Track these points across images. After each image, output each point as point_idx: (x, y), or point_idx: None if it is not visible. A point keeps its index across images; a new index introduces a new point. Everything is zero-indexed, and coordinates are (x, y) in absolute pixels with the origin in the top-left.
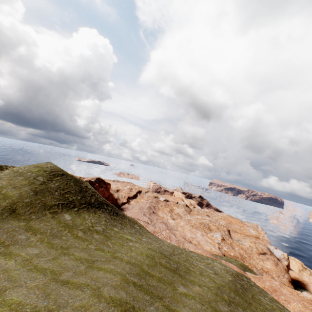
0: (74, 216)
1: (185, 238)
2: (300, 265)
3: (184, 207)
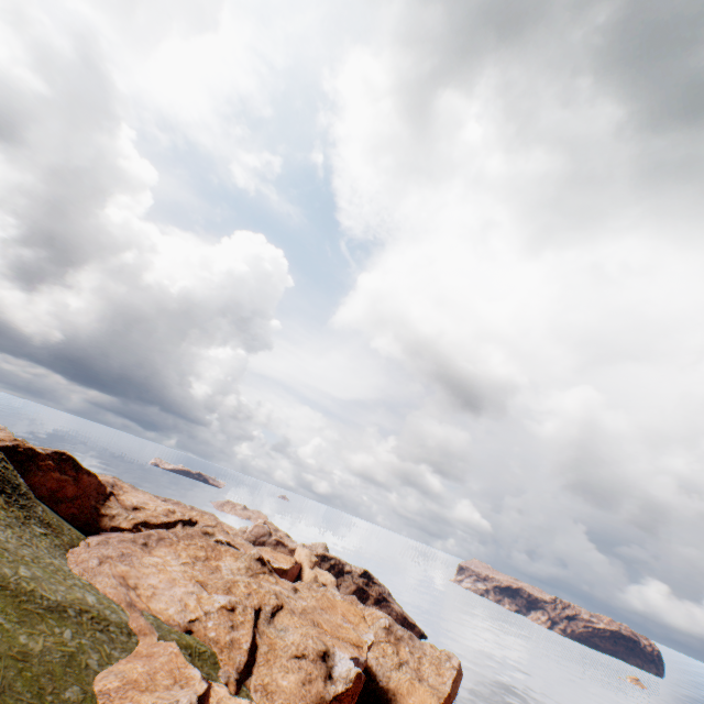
0: None
1: (129, 578)
2: None
3: (249, 562)
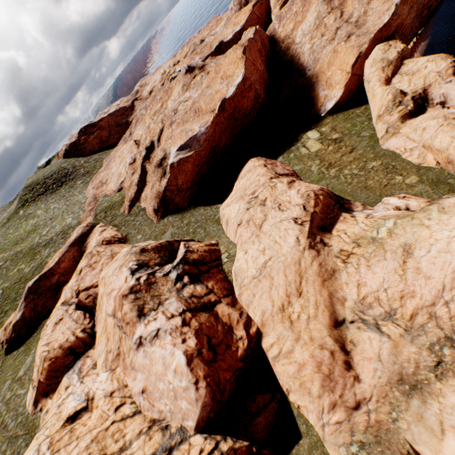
0: (25, 211)
1: (103, 180)
2: (384, 103)
3: (183, 81)
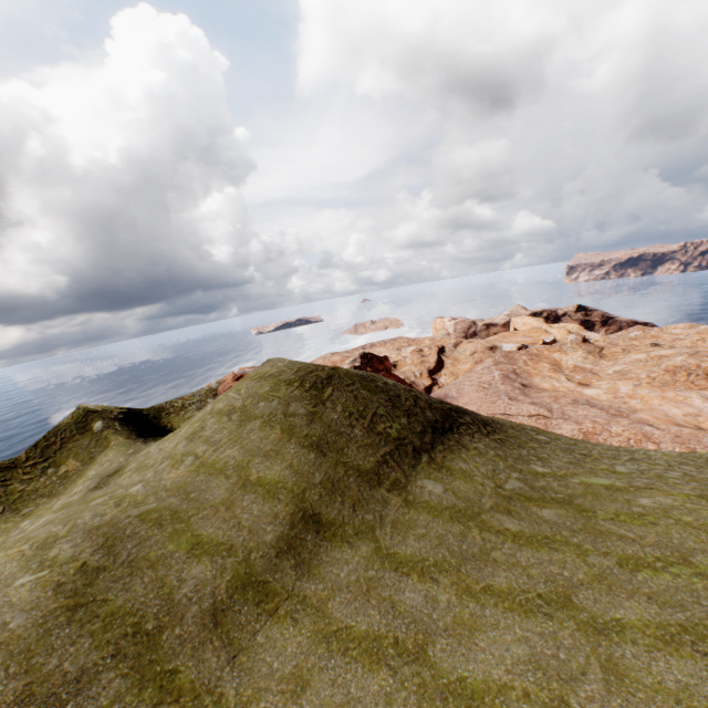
0: (440, 475)
1: (677, 423)
2: None
3: (579, 348)
